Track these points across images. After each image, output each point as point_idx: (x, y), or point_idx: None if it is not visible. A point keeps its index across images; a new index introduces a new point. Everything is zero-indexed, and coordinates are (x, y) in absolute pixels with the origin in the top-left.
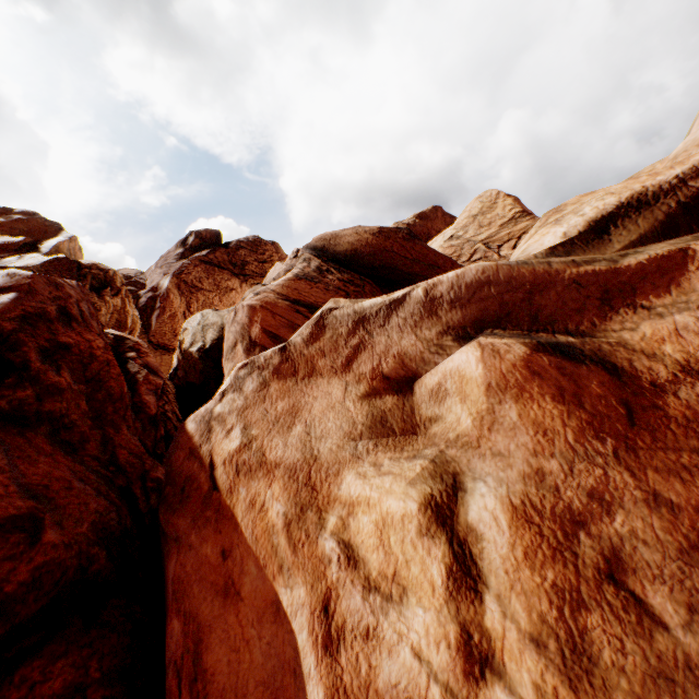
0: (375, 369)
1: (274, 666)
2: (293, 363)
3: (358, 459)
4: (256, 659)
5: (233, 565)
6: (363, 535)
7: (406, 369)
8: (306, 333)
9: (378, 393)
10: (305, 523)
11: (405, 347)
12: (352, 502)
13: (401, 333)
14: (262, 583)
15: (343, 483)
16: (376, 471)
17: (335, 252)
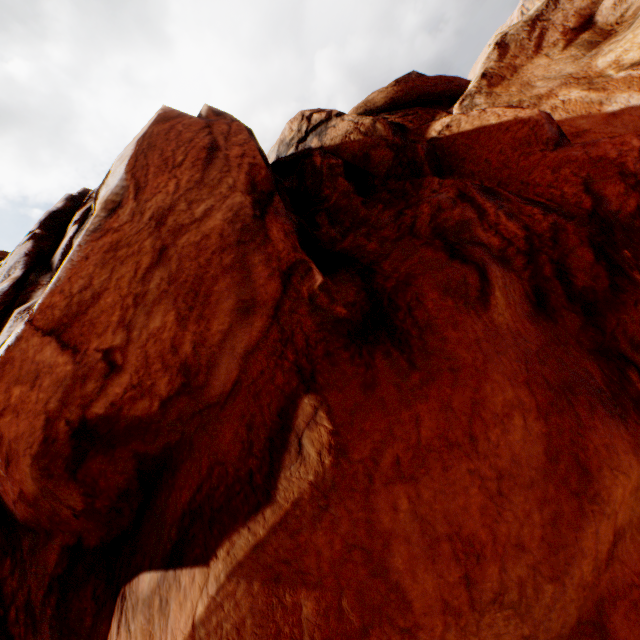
0: (563, 32)
1: (632, 126)
2: (497, 76)
3: (596, 54)
4: (620, 133)
5: (567, 132)
6: (636, 57)
7: (583, 18)
8: (495, 58)
9: (572, 41)
10: (597, 83)
11: (578, 6)
12: (614, 62)
13: (571, 2)
14: (593, 119)
15: (597, 66)
16: (616, 43)
17: (378, 108)
